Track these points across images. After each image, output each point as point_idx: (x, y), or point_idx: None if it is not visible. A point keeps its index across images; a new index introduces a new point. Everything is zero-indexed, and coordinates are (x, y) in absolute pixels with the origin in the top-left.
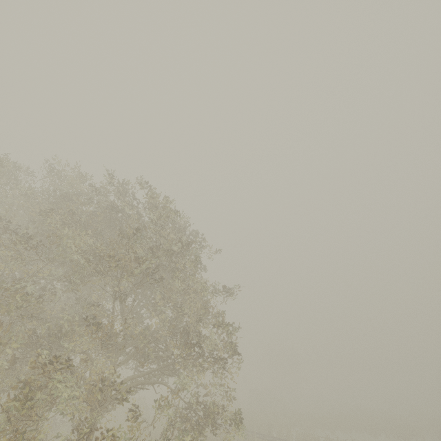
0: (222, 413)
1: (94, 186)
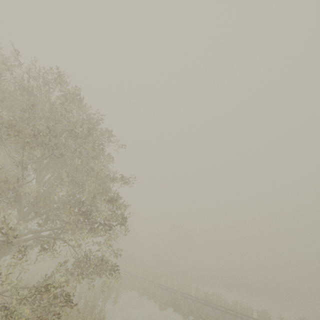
0: (105, 264)
1: (3, 63)
